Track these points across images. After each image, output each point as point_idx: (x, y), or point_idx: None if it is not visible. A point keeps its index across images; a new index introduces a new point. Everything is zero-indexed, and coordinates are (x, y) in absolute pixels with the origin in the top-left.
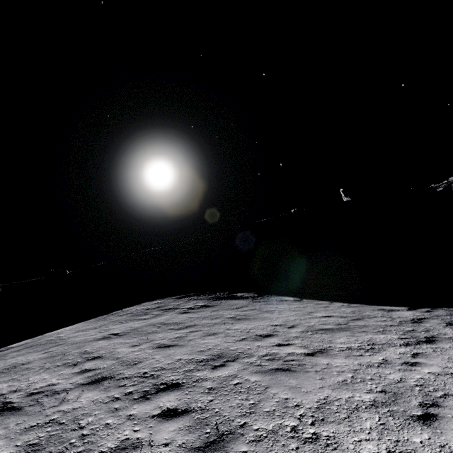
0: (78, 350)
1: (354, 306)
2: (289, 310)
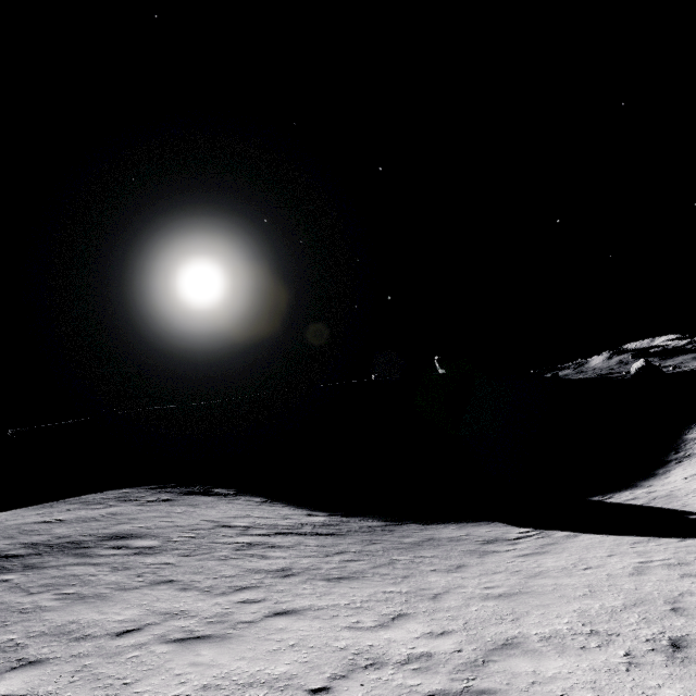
0: (18, 529)
1: (295, 511)
2: (239, 510)
